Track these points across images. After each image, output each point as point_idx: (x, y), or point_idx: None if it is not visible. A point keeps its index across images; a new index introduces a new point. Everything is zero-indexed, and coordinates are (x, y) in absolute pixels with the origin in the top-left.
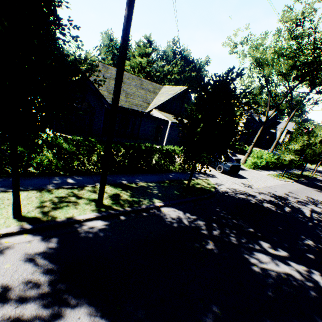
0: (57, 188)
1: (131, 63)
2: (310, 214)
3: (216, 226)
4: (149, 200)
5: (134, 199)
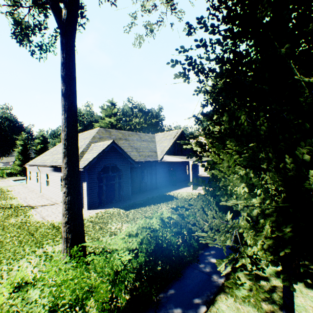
0: (227, 278)
1: (100, 124)
2: None
3: None
4: None
5: None
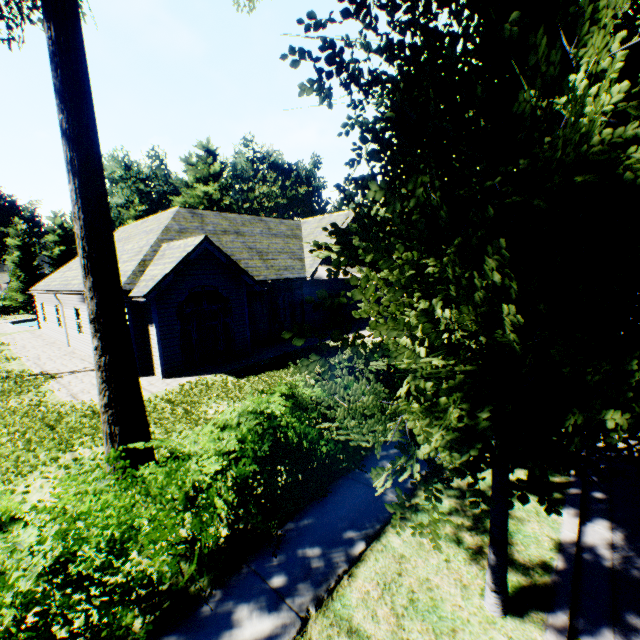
0: (412, 495)
1: (186, 199)
2: None
3: None
4: None
5: None
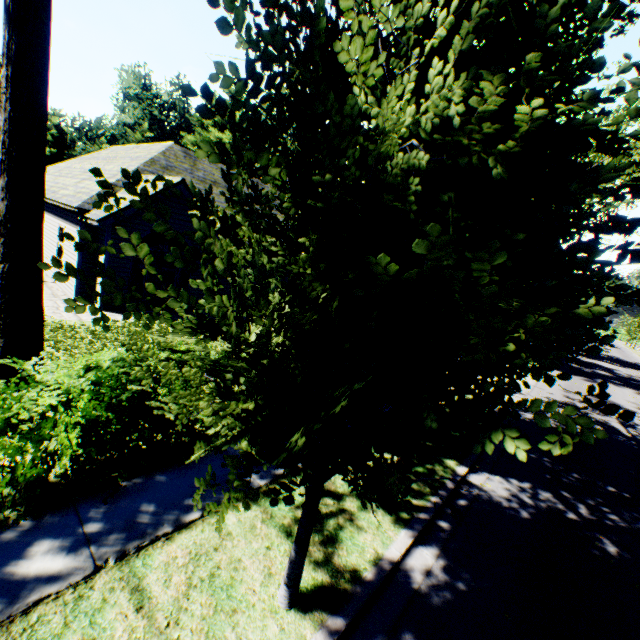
0: (274, 482)
1: (197, 139)
2: (627, 431)
3: (569, 495)
4: (441, 465)
5: (418, 470)
